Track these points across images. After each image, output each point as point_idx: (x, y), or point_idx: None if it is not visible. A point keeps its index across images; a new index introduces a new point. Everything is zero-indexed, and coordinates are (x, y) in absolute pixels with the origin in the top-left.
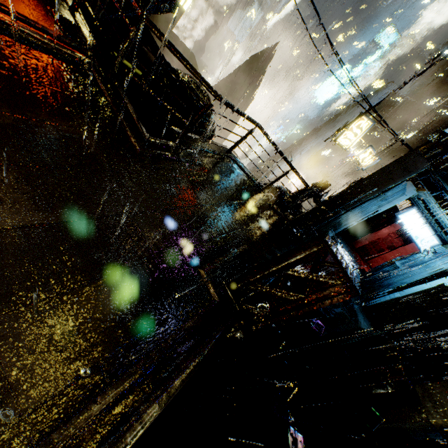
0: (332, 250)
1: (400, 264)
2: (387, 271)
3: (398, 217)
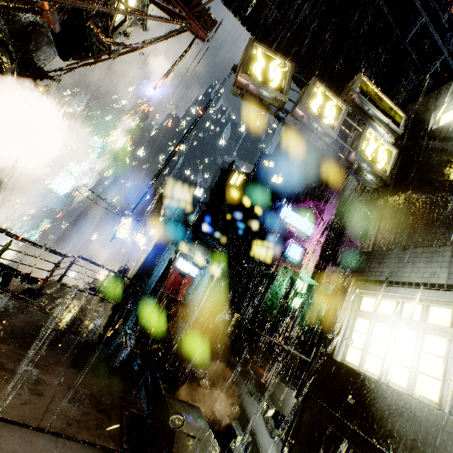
0: (172, 296)
1: (191, 291)
2: (188, 299)
3: (176, 266)
